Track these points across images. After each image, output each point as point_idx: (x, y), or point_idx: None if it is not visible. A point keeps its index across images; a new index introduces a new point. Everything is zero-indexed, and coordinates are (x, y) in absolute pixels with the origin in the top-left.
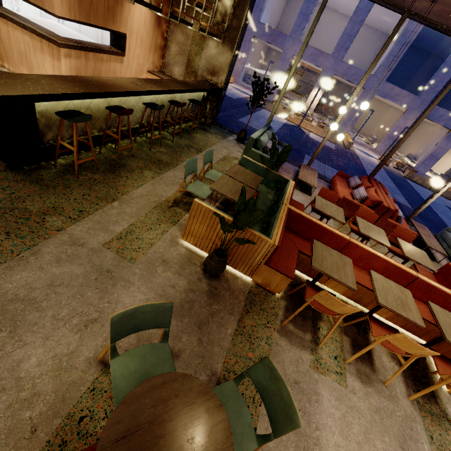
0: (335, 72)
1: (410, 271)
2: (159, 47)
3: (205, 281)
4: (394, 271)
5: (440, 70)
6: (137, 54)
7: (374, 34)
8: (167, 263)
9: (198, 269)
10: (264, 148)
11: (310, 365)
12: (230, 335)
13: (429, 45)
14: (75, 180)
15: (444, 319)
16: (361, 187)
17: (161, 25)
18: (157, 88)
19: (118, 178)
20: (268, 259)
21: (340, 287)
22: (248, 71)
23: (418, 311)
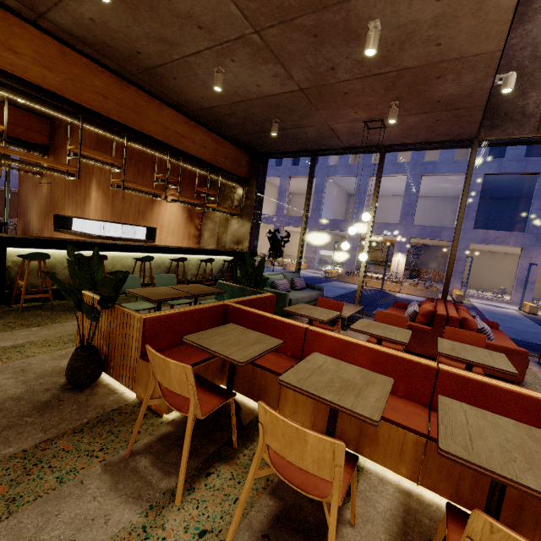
0: (409, 235)
1: (421, 360)
2: (194, 236)
3: (54, 392)
4: (393, 366)
5: (534, 204)
6: (170, 242)
7: (444, 201)
8: (24, 372)
9: (61, 380)
10: (271, 284)
11: (116, 534)
12: (0, 456)
13: (509, 191)
14: (18, 314)
15: (464, 420)
16: (411, 306)
17: (193, 220)
18: (150, 245)
19: (68, 314)
20: (142, 347)
21: (300, 410)
22: (323, 257)
23: (386, 400)
